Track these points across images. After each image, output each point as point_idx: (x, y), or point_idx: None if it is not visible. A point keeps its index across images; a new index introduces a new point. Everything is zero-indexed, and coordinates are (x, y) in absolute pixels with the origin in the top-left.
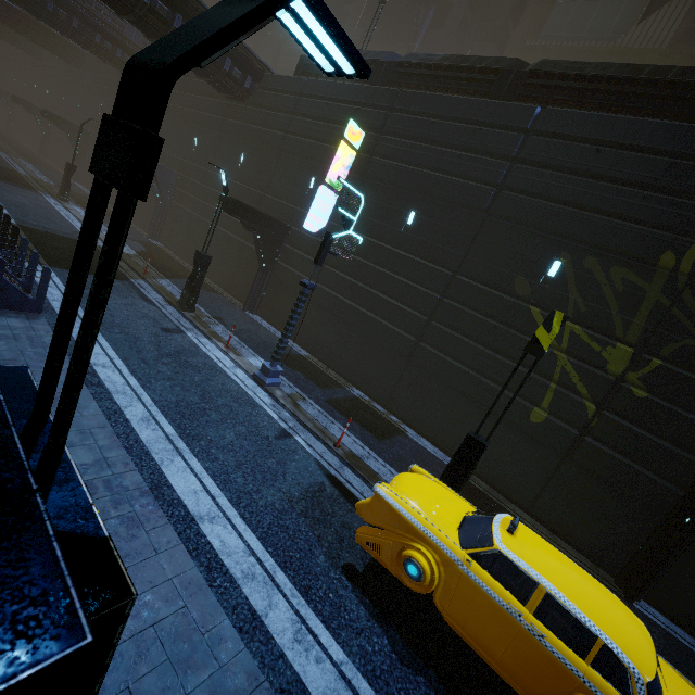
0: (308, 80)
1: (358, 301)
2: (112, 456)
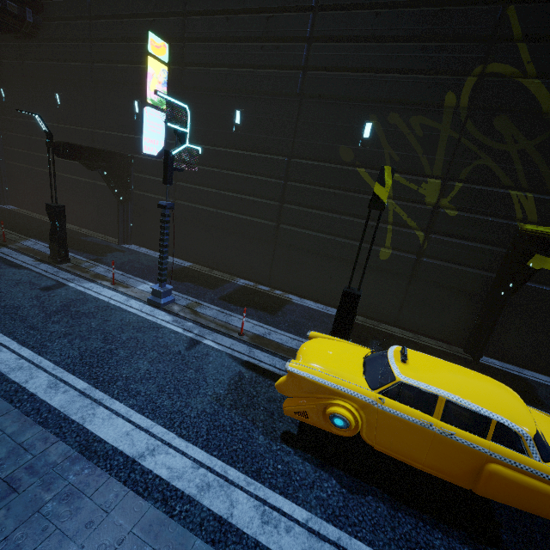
0: (92, 0)
1: (217, 205)
2: (27, 439)
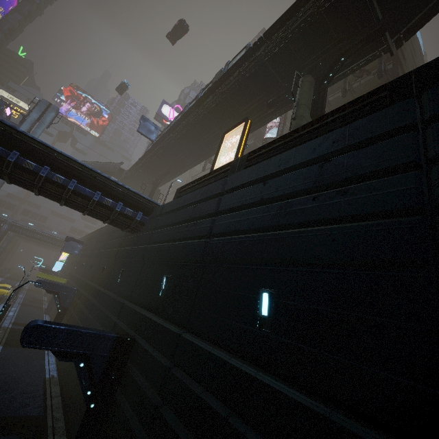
0: None
1: None
2: None
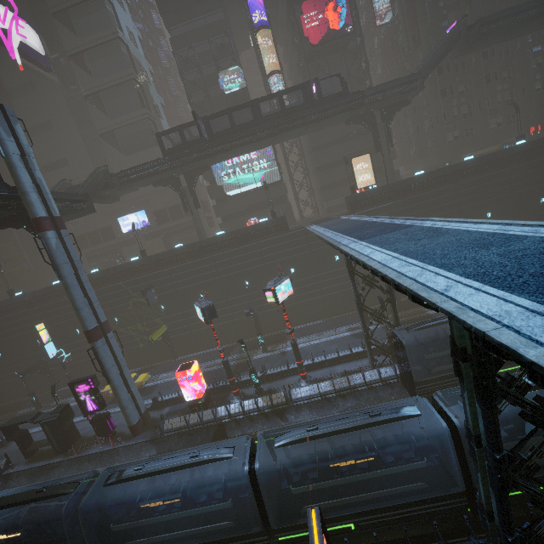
0: (4, 318)
1: (87, 358)
2: None
